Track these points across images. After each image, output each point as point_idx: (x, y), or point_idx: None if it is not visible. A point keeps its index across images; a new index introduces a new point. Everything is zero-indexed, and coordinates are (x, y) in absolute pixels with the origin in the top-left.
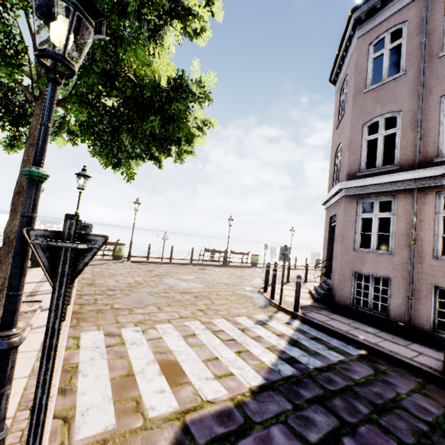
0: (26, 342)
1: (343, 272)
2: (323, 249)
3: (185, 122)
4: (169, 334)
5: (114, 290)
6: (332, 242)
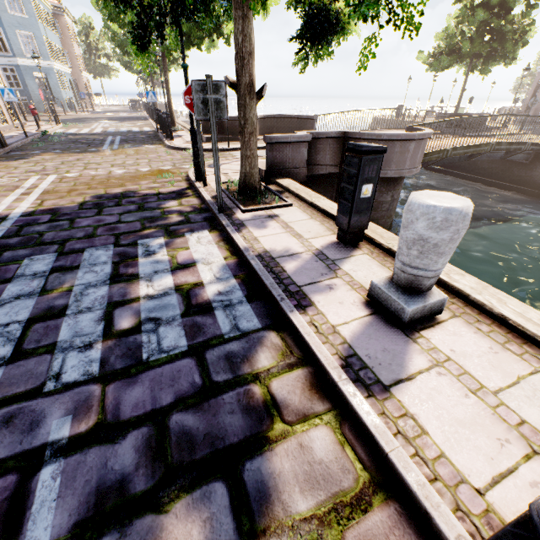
0: None
1: (537, 107)
2: (527, 98)
3: (512, 62)
4: None
5: None
6: (534, 93)
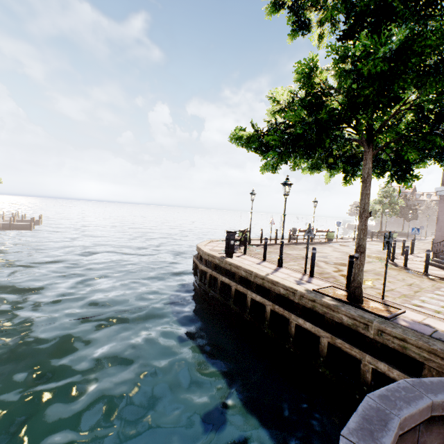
0: (408, 313)
1: None
2: (438, 230)
3: None
4: (441, 303)
5: (323, 274)
6: None
